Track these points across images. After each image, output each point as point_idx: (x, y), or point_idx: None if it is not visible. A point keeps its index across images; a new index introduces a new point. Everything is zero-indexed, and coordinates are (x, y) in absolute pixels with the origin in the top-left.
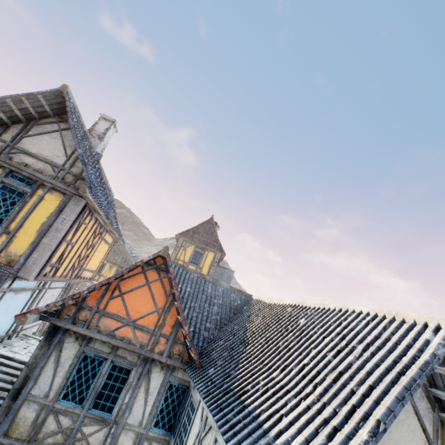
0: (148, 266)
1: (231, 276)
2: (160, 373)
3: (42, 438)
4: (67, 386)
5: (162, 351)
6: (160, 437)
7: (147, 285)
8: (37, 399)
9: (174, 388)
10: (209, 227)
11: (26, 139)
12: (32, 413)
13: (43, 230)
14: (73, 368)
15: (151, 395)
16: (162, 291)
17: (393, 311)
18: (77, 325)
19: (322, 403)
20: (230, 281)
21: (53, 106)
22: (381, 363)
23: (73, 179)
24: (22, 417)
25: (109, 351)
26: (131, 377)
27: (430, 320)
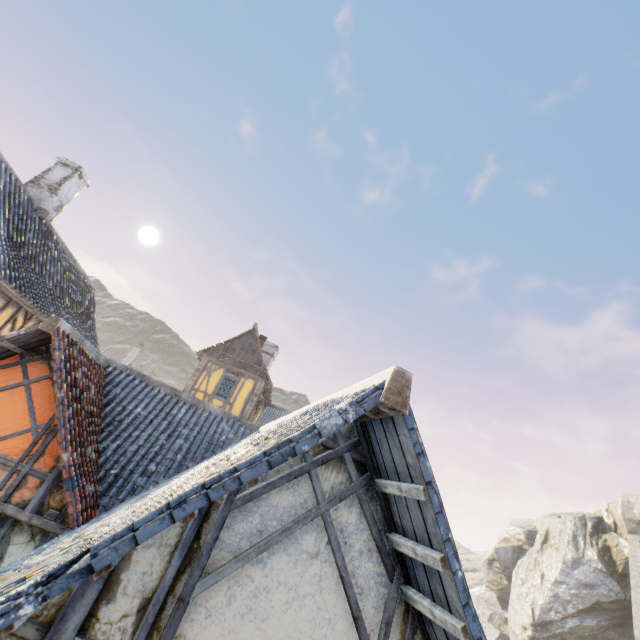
0: (34, 355)
1: None
2: (28, 545)
3: None
4: None
5: (27, 501)
6: None
7: (24, 385)
8: None
9: None
10: (250, 342)
11: None
12: None
13: None
14: None
15: None
16: (51, 397)
17: (346, 389)
18: None
19: (86, 541)
20: None
21: None
22: None
23: None
24: None
25: None
26: None
27: (370, 384)
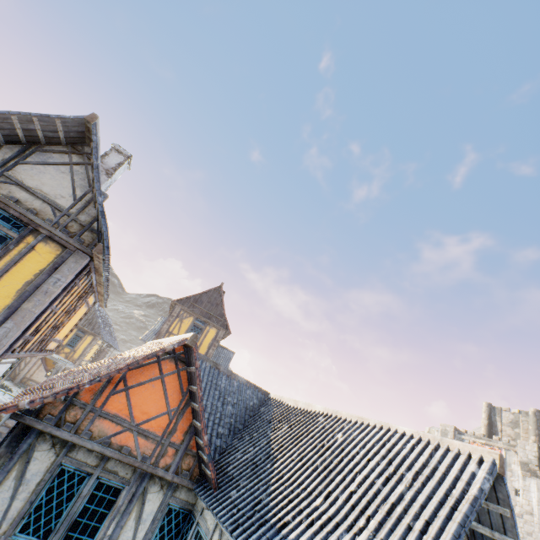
0: (165, 354)
1: (230, 358)
2: (159, 493)
3: None
4: (30, 513)
5: (168, 465)
6: None
7: (161, 378)
8: None
9: (173, 513)
10: (215, 297)
11: (22, 166)
12: None
13: (26, 291)
14: (42, 488)
15: (143, 524)
16: (178, 387)
17: (437, 437)
18: (62, 427)
19: None
20: (228, 365)
21: (70, 134)
22: (433, 495)
23: (79, 228)
24: None
25: (96, 463)
26: (120, 499)
27: (474, 451)
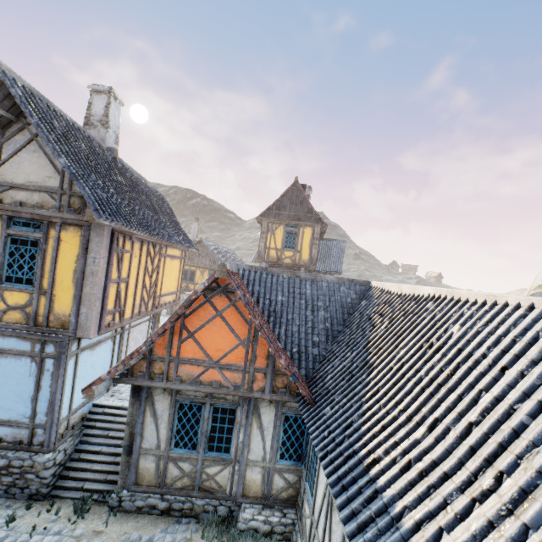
0: (211, 292)
1: (343, 248)
2: (270, 406)
3: (170, 483)
4: (174, 435)
5: (262, 387)
6: (290, 468)
7: (218, 316)
8: (150, 452)
9: (291, 419)
10: (296, 195)
11: (4, 167)
12: (151, 464)
13: (78, 279)
14: (173, 419)
15: (266, 431)
16: (240, 319)
17: None
18: (155, 380)
19: (520, 526)
20: (342, 255)
21: (5, 104)
22: None
23: (80, 202)
24: (144, 468)
25: (204, 395)
26: (237, 416)
27: None
